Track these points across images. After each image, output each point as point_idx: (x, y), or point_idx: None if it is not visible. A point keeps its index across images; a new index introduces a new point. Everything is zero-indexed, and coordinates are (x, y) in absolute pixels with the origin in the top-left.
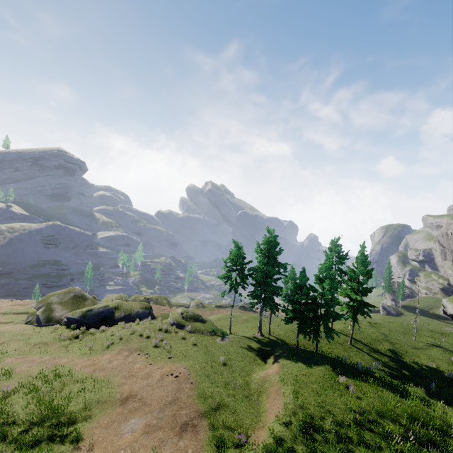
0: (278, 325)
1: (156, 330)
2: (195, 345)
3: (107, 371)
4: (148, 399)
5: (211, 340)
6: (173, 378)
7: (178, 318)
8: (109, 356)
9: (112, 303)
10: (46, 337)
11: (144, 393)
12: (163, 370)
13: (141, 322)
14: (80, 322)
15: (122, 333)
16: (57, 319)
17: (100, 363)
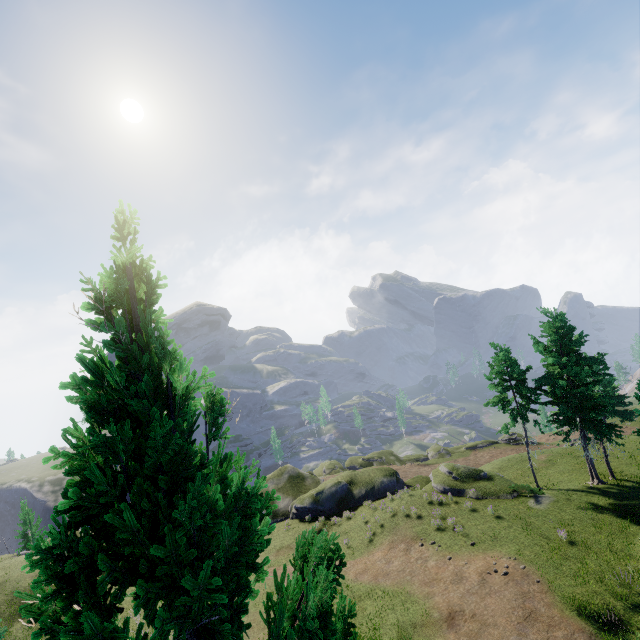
0: (617, 458)
1: (425, 504)
2: (499, 519)
3: (394, 577)
4: (485, 616)
5: (519, 505)
6: (502, 577)
7: (447, 481)
8: (381, 554)
9: (342, 477)
10: (285, 539)
11: (472, 606)
12: (476, 566)
13: (397, 496)
14: (313, 511)
15: (378, 518)
16: (283, 512)
17: (376, 566)
